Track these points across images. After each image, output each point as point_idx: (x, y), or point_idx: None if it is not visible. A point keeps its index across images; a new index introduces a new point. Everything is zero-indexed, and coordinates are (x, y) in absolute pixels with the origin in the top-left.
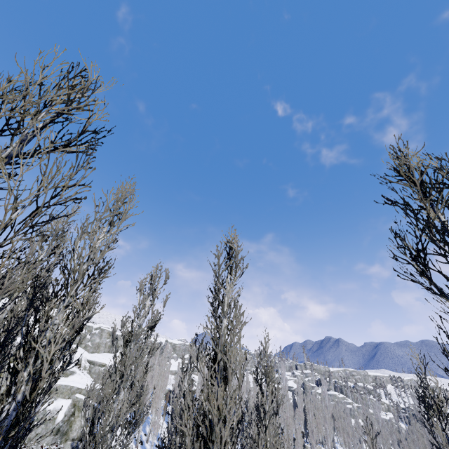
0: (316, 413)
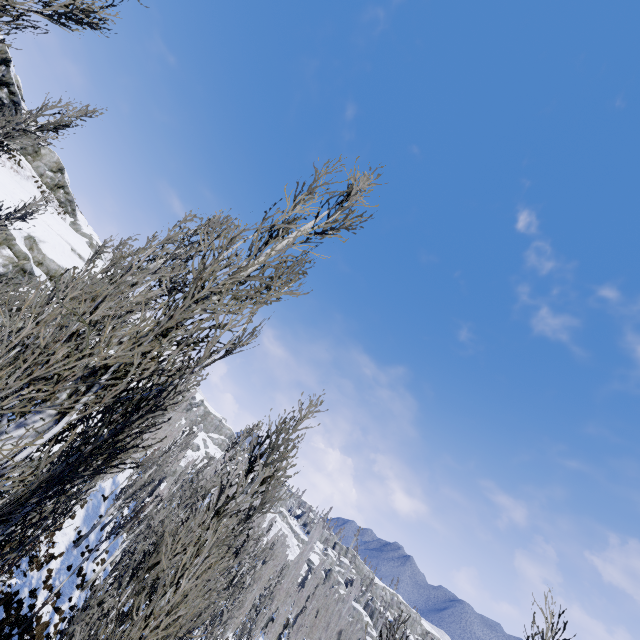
0: (321, 612)
